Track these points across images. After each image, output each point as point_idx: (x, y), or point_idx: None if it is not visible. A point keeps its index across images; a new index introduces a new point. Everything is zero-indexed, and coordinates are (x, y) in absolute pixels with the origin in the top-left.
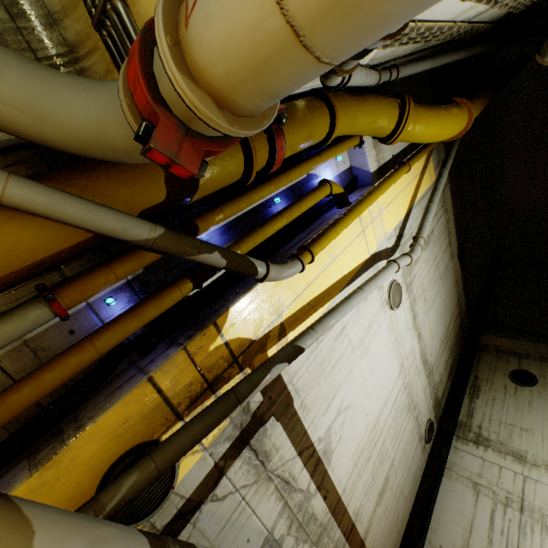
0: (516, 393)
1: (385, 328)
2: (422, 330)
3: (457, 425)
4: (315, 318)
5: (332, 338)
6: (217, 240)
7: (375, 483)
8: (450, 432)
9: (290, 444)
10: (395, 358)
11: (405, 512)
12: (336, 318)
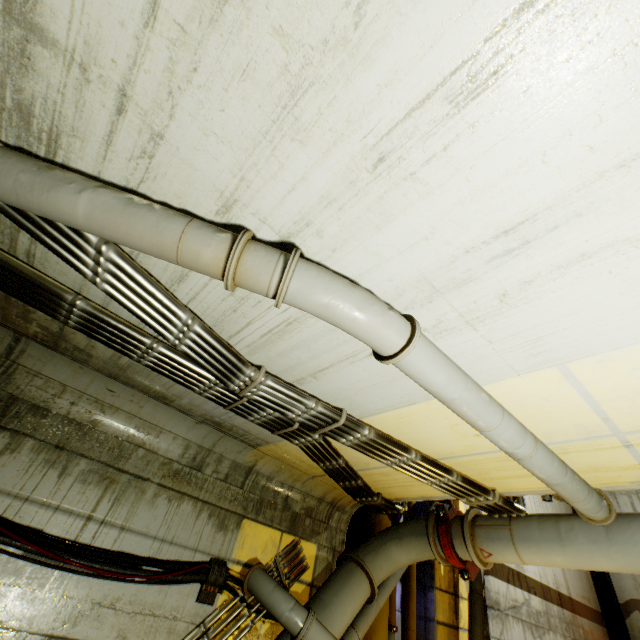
0: None
1: None
2: None
3: None
4: None
5: None
6: None
7: None
8: None
9: (501, 581)
10: None
11: None
12: None
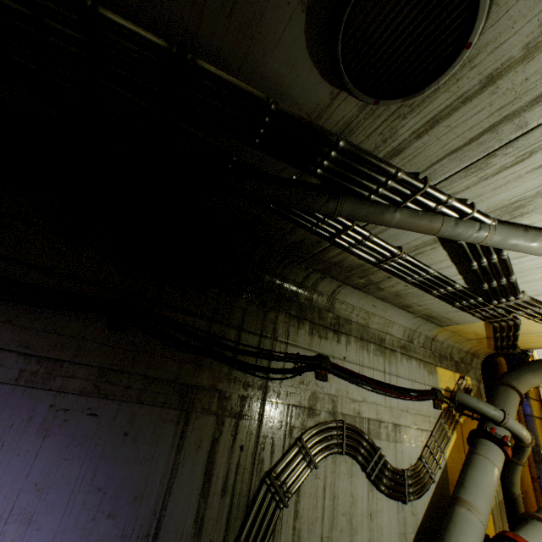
0: None
1: None
2: None
3: None
4: None
5: None
6: None
7: None
8: None
9: None
10: None
11: None
12: None
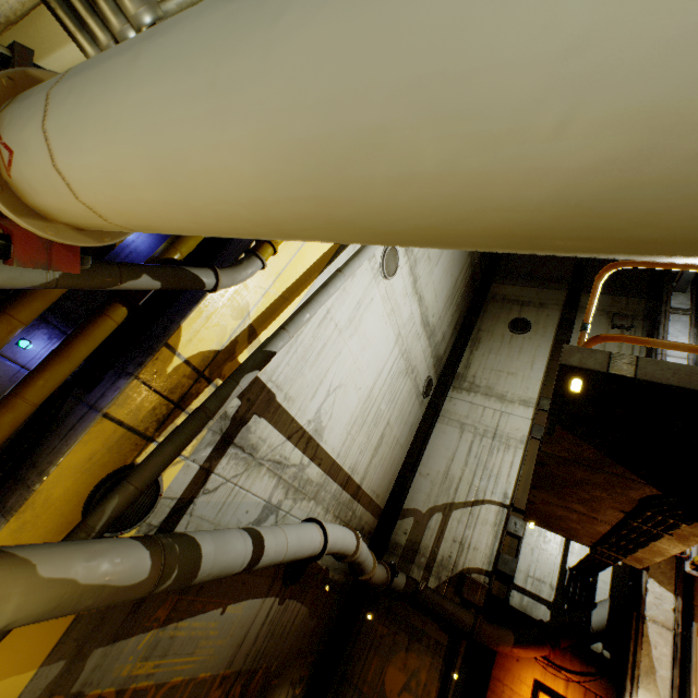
0: (511, 341)
1: (379, 301)
2: (424, 293)
3: (455, 378)
4: (291, 311)
5: (315, 327)
6: (147, 238)
7: (370, 442)
8: (448, 385)
9: (278, 433)
10: (391, 329)
11: (401, 456)
12: (310, 313)
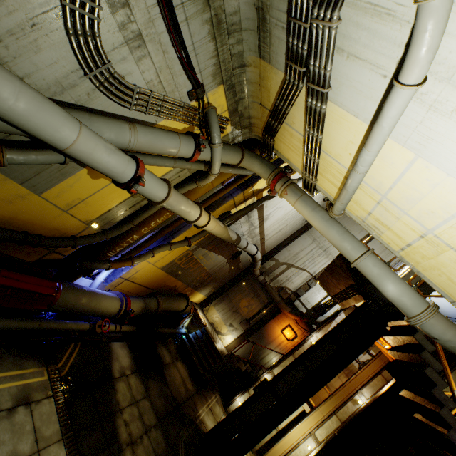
0: None
1: None
2: None
3: None
4: None
5: None
6: None
7: (277, 229)
8: None
9: (257, 215)
10: None
11: (283, 239)
12: None
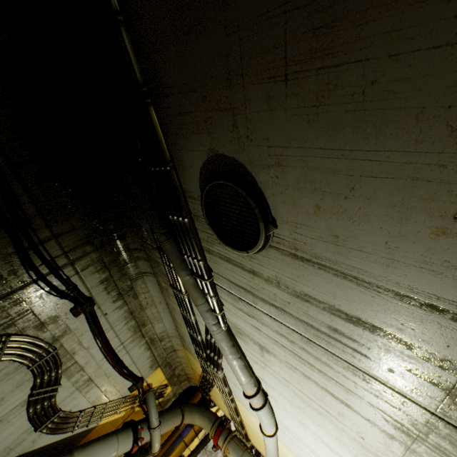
0: None
1: None
2: None
3: None
4: None
5: None
6: None
7: None
8: None
9: None
10: None
11: None
12: None
